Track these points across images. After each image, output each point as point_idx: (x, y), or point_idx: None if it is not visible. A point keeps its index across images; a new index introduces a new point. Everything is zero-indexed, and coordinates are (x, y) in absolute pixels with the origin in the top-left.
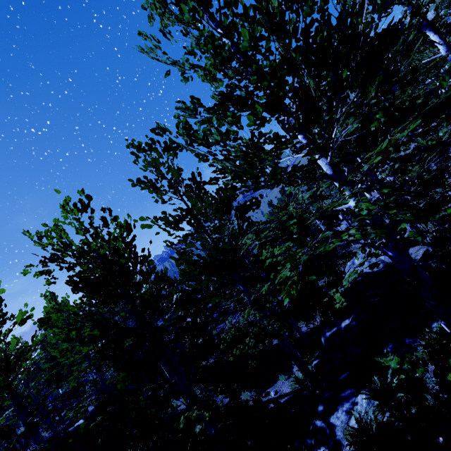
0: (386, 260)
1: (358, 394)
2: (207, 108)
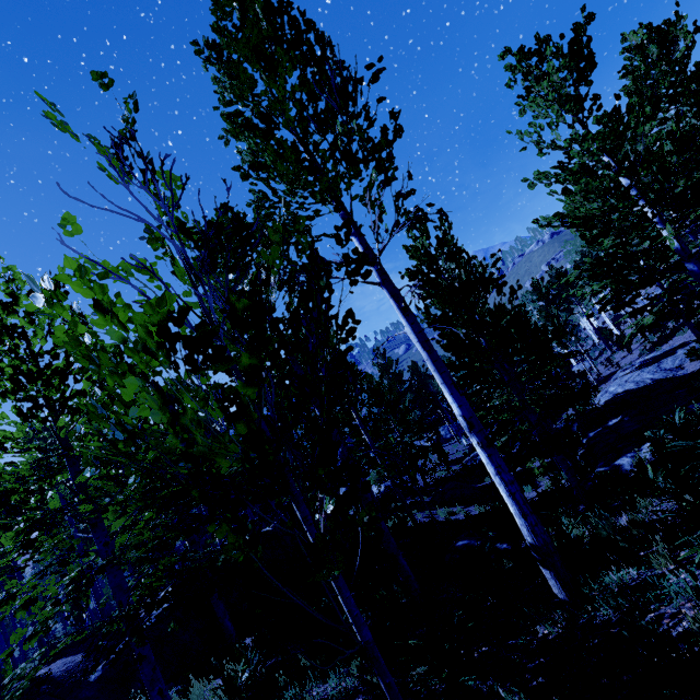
0: (656, 377)
1: (641, 447)
2: (571, 174)
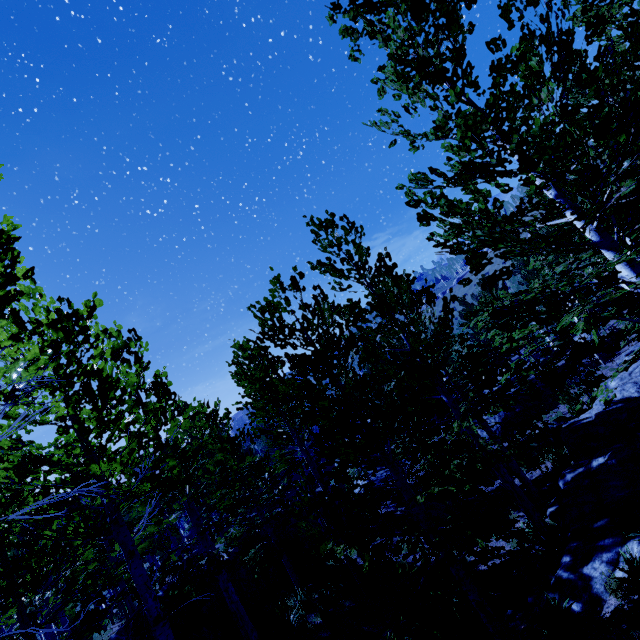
0: None
1: (625, 544)
2: (448, 178)
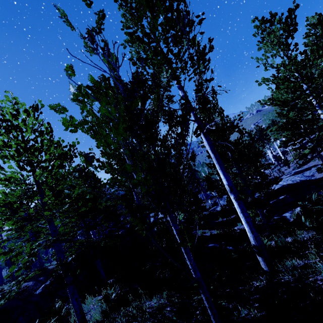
0: (301, 179)
1: (295, 209)
2: (279, 80)
